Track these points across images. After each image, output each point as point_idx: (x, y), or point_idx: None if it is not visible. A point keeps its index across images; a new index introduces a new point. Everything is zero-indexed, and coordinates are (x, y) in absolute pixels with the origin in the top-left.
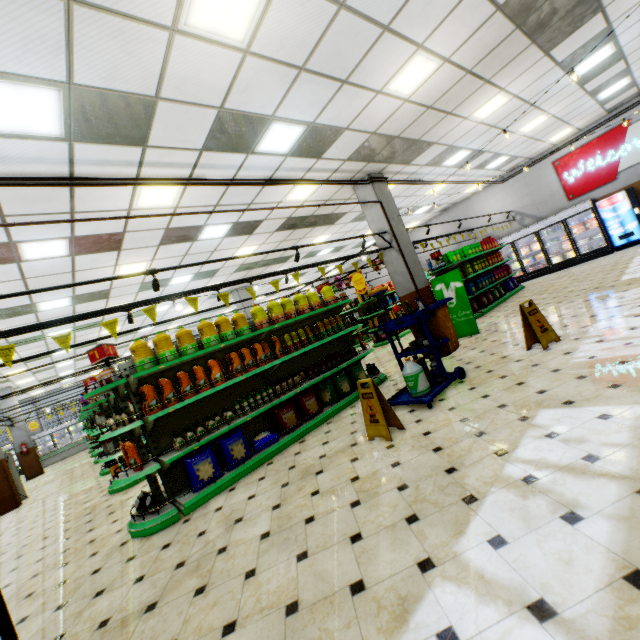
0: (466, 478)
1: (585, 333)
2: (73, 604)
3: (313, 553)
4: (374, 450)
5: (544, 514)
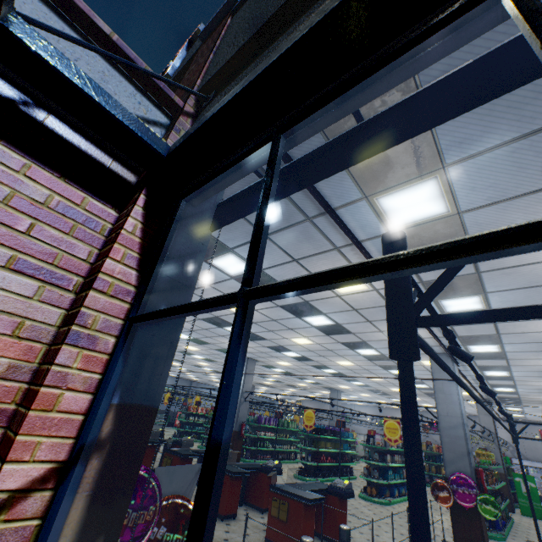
0: None
1: None
2: None
3: None
4: None
5: None
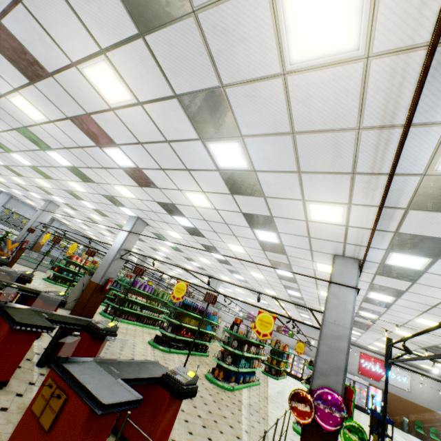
0: None
1: None
2: None
3: None
4: None
5: None
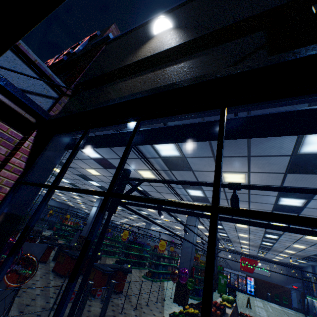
0: None
1: (255, 310)
2: None
3: None
4: None
5: None
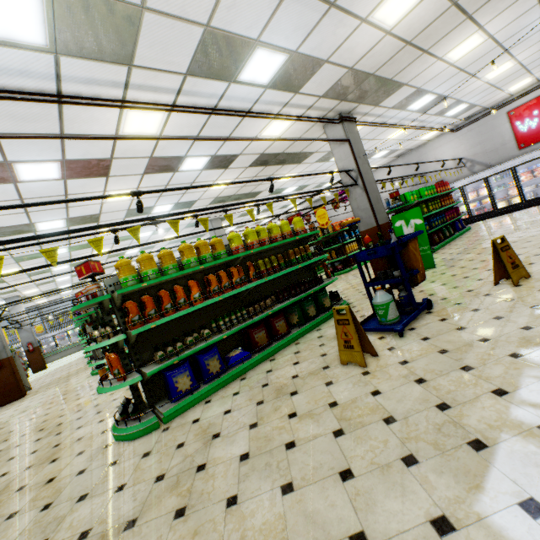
0: (465, 418)
1: None
2: (57, 506)
3: (299, 486)
4: (349, 375)
5: None
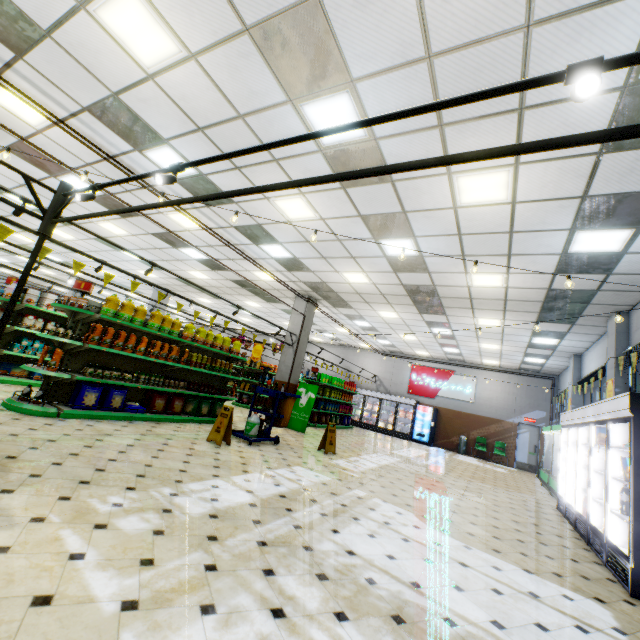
0: (249, 467)
1: (347, 457)
2: None
3: (162, 458)
4: (208, 445)
5: (269, 482)
